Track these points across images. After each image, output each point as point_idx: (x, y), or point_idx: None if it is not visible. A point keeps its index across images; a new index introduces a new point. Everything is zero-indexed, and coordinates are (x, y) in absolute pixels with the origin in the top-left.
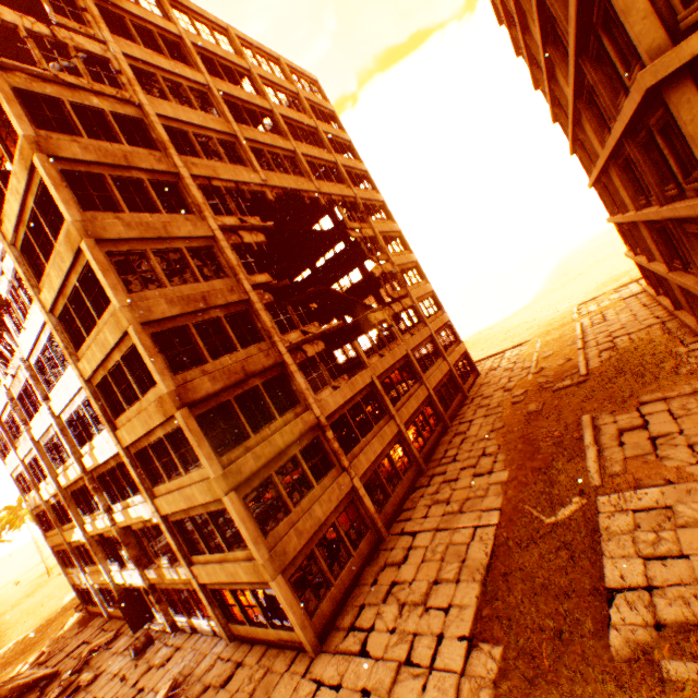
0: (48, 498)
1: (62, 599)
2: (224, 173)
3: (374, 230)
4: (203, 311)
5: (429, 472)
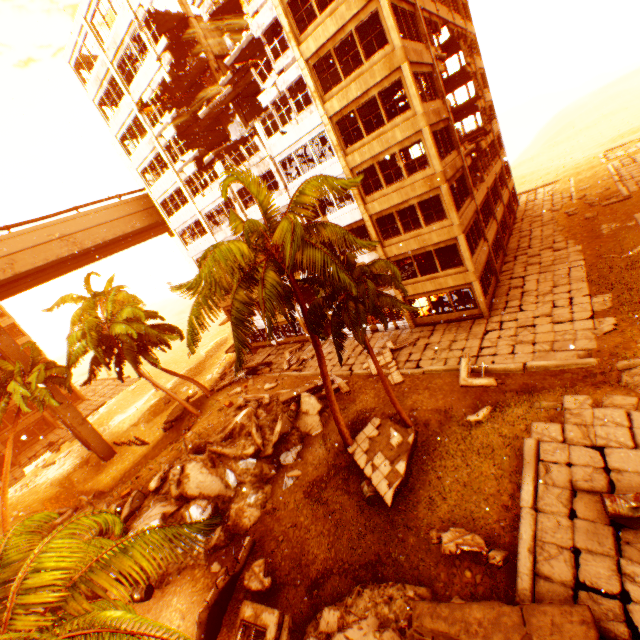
0: None
1: (198, 353)
2: (425, 5)
3: (475, 67)
4: (438, 123)
5: (510, 256)
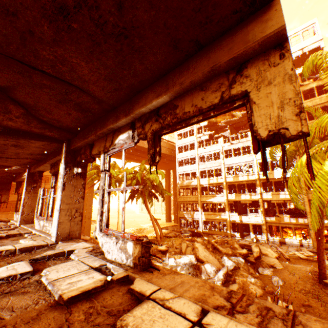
0: (203, 184)
1: (139, 225)
2: None
3: None
4: None
5: None
